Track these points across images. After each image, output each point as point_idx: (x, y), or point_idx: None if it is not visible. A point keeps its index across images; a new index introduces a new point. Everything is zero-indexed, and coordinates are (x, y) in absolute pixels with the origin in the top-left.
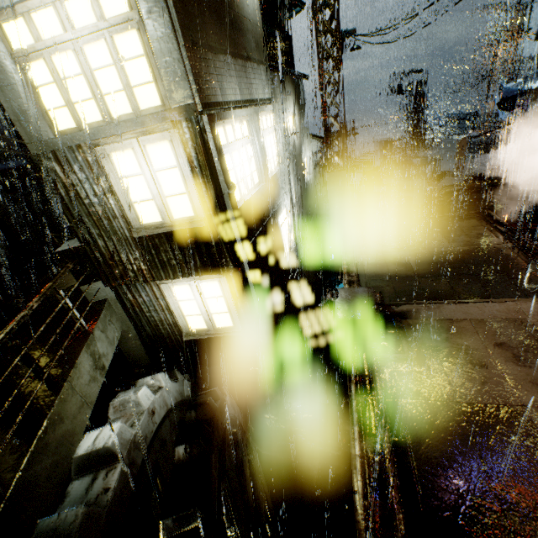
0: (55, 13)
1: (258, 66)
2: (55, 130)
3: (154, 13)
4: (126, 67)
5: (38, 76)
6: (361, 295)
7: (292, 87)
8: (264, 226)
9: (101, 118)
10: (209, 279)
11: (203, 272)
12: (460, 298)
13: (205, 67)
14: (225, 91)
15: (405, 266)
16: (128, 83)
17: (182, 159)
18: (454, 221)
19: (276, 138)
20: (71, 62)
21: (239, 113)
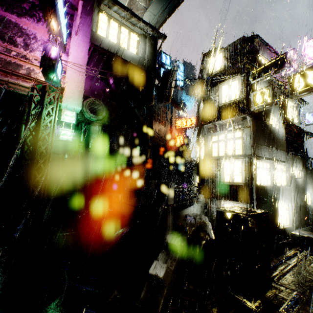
0: (224, 136)
1: (279, 151)
2: (212, 156)
3: (247, 137)
4: (235, 146)
5: (214, 146)
6: (310, 233)
7: (300, 160)
8: (268, 199)
9: (224, 155)
10: (239, 205)
11: (237, 200)
12: None
13: (257, 147)
14: (262, 154)
15: None
16: (234, 149)
17: (243, 166)
18: None
19: (285, 175)
20: (223, 144)
21: (266, 160)
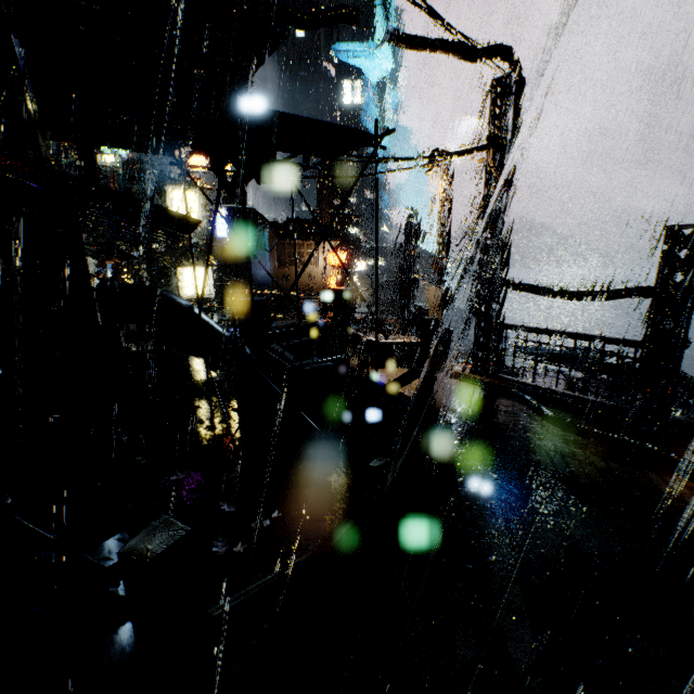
0: None
1: None
2: None
3: None
4: None
5: None
6: None
7: None
8: None
9: None
10: None
11: None
12: None
13: None
14: None
15: None
16: None
17: None
18: None
19: None
20: None
21: None
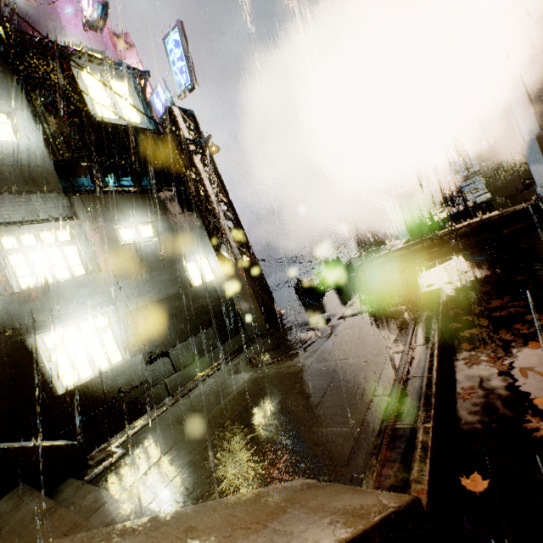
0: None
1: (21, 196)
2: None
3: None
4: None
5: None
6: None
7: (141, 201)
8: None
9: None
10: None
11: None
12: (163, 490)
13: None
14: None
15: (217, 400)
16: None
17: None
18: (375, 313)
19: (77, 251)
20: None
21: None
